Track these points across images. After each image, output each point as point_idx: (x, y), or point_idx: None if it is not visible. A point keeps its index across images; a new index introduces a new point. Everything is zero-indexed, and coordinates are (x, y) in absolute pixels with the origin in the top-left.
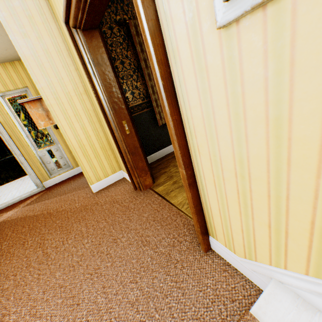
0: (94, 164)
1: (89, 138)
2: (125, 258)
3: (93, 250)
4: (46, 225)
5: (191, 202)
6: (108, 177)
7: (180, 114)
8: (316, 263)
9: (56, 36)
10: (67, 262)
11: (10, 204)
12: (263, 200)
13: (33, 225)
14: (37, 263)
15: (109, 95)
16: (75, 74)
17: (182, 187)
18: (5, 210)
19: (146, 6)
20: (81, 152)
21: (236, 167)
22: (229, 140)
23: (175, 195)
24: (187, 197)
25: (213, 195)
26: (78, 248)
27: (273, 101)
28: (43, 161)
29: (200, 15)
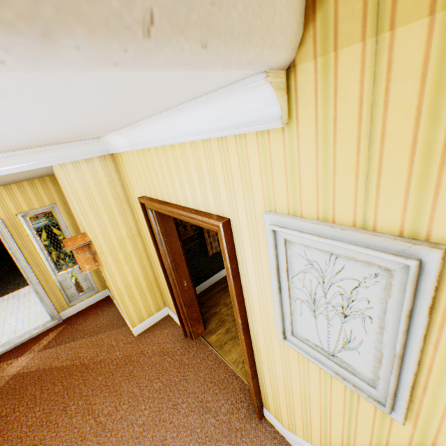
0: (139, 304)
1: (137, 278)
2: (189, 427)
3: (154, 418)
4: (86, 383)
5: (253, 387)
6: (152, 317)
7: (250, 337)
8: (324, 445)
9: (116, 186)
10: (129, 433)
11: (17, 344)
12: (299, 406)
13: (67, 381)
14: (94, 435)
15: (173, 258)
16: (130, 217)
17: (236, 339)
18: (13, 354)
19: (237, 294)
20: (127, 294)
21: (285, 383)
22: (281, 370)
23: (229, 349)
24: (250, 383)
25: (269, 387)
26: (137, 415)
27: (302, 374)
28: (63, 286)
29: (270, 320)
